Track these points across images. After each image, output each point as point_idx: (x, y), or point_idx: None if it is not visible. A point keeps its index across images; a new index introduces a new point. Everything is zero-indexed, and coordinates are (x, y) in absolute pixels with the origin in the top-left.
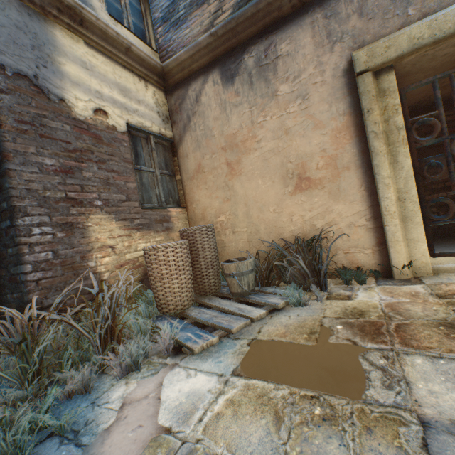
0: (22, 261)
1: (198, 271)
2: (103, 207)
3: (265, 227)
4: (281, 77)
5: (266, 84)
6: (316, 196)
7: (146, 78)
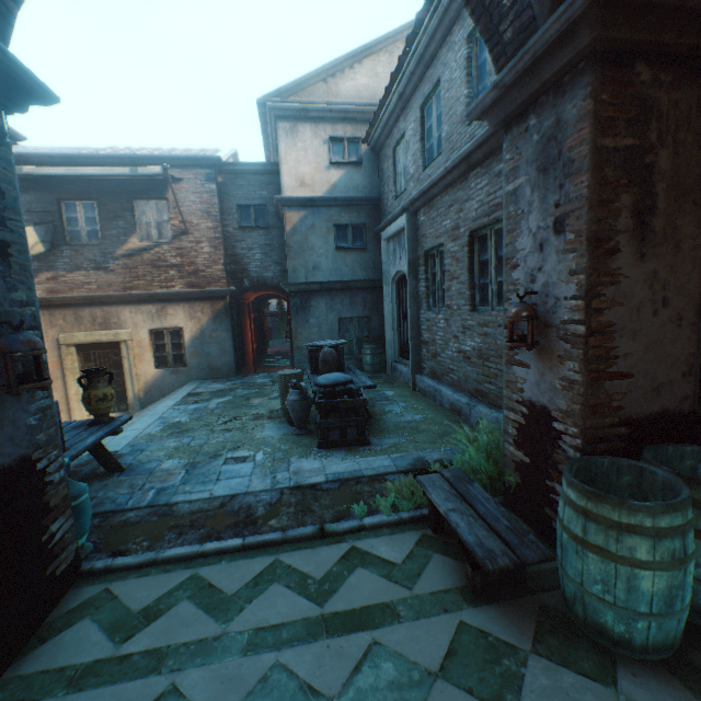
0: None
1: None
2: None
3: None
4: None
5: None
6: None
7: None
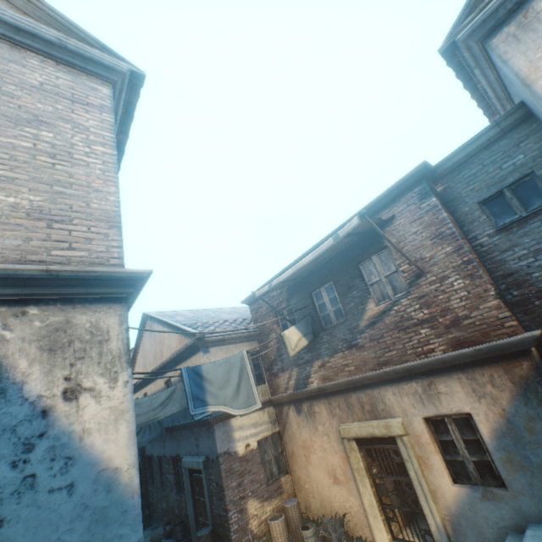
0: (231, 531)
1: (292, 529)
2: (252, 494)
3: (326, 498)
4: (318, 421)
5: (313, 422)
6: (342, 489)
7: (264, 406)
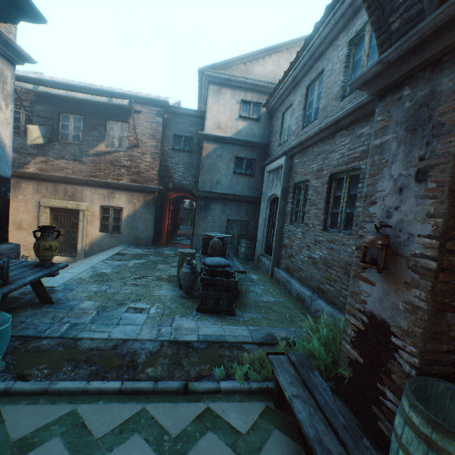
0: None
1: None
2: None
3: None
4: (21, 193)
5: (16, 193)
6: (24, 232)
7: None
